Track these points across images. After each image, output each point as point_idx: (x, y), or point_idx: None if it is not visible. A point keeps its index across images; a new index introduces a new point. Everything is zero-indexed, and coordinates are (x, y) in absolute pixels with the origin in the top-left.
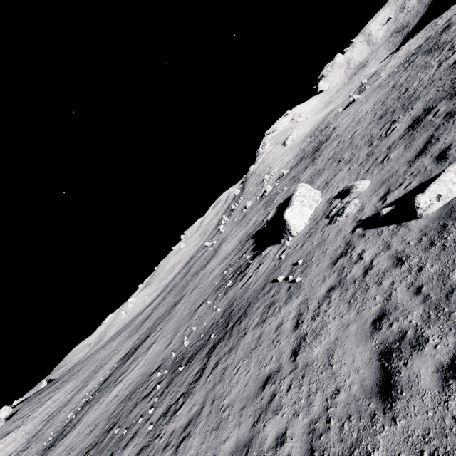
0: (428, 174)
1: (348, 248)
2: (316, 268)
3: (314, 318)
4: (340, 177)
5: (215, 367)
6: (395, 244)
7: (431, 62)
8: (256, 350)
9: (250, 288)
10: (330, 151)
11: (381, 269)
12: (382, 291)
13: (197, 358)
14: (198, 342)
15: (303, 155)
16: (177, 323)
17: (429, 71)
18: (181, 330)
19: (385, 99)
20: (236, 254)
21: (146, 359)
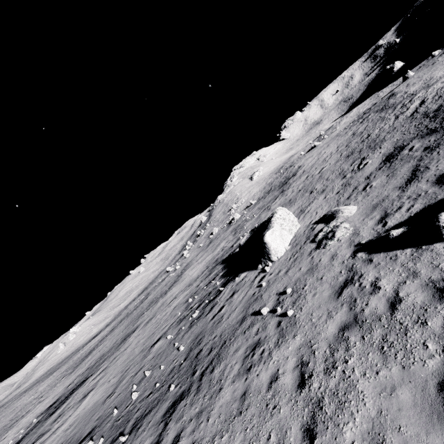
0: (433, 196)
1: (354, 275)
2: (314, 299)
3: (329, 372)
4: (317, 205)
5: (175, 442)
6: (425, 271)
7: (386, 116)
8: (240, 418)
9: (223, 322)
10: (300, 184)
11: (417, 303)
12: (433, 334)
13: (148, 421)
14: (151, 395)
15: (271, 188)
16: (125, 363)
17: (387, 122)
18: (129, 375)
19: (348, 143)
20: (202, 280)
21: (77, 415)
